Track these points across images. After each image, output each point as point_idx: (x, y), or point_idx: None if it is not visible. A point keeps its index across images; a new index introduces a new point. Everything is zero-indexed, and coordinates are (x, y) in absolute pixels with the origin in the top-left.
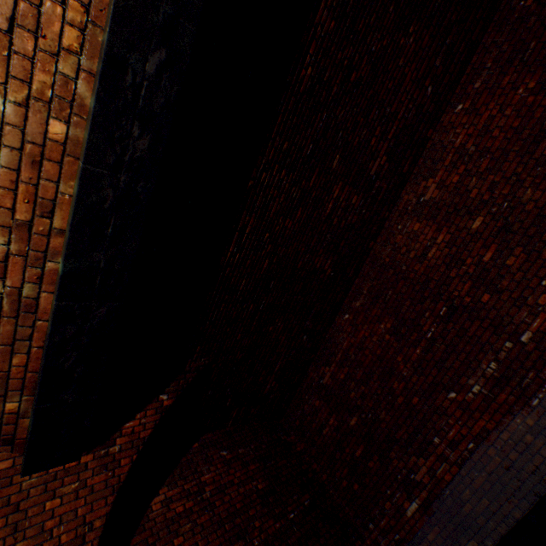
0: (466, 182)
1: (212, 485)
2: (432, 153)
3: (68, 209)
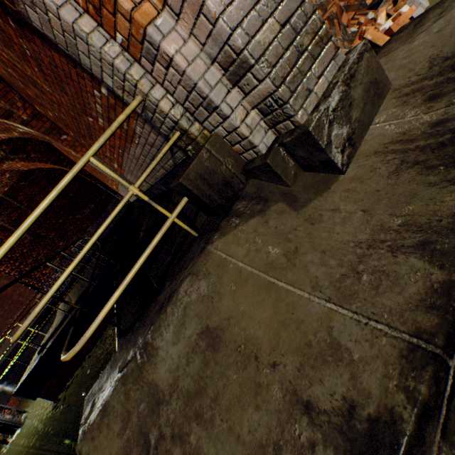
0: None
1: None
2: None
3: None
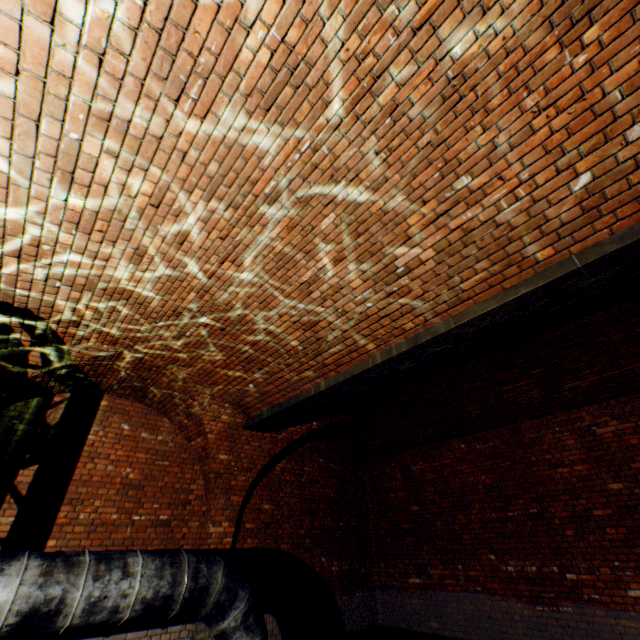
0: (638, 452)
1: (307, 475)
2: (637, 403)
3: (348, 367)
